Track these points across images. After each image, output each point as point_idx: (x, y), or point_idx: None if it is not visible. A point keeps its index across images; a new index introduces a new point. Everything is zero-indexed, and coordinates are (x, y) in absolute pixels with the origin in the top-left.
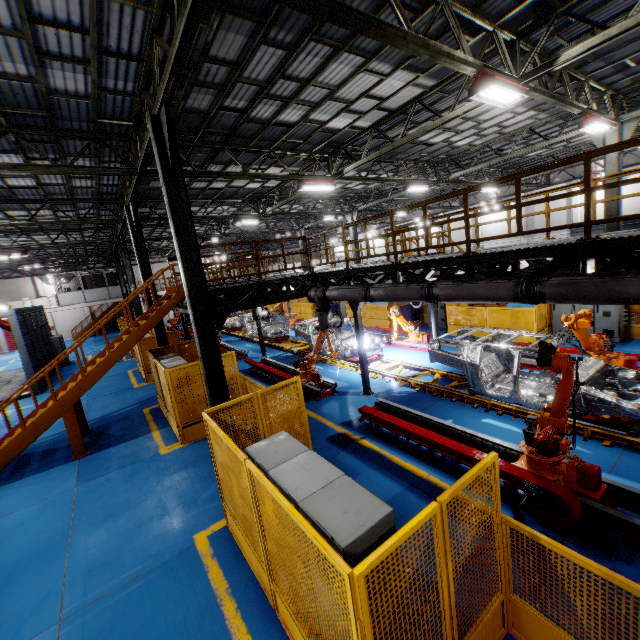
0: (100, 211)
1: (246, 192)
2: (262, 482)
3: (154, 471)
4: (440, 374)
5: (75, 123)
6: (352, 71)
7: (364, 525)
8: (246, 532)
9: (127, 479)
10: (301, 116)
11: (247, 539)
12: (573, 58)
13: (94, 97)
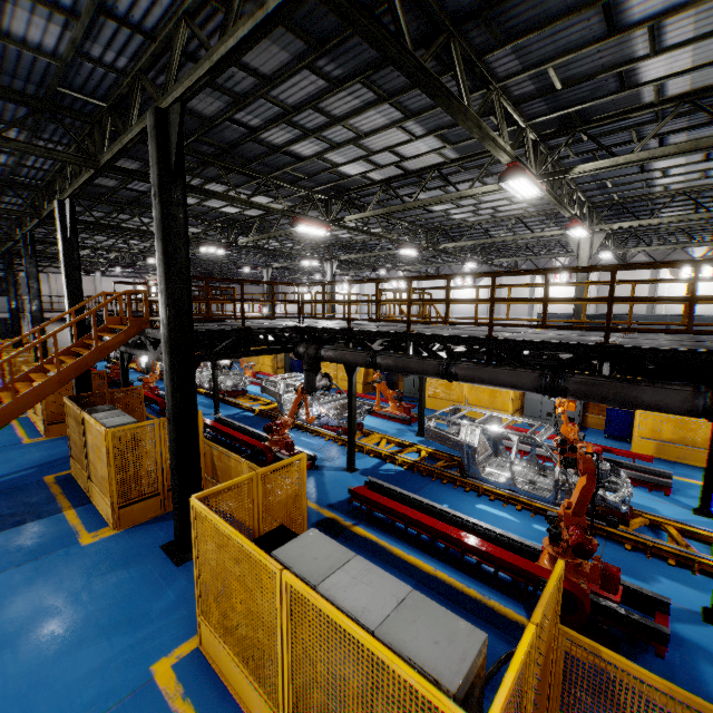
0: (5, 196)
1: (218, 215)
2: (316, 603)
3: (74, 570)
4: (427, 451)
5: (19, 82)
6: (386, 123)
7: (465, 658)
8: (245, 659)
9: (30, 584)
10: (316, 152)
11: (244, 669)
12: (586, 172)
13: (65, 60)
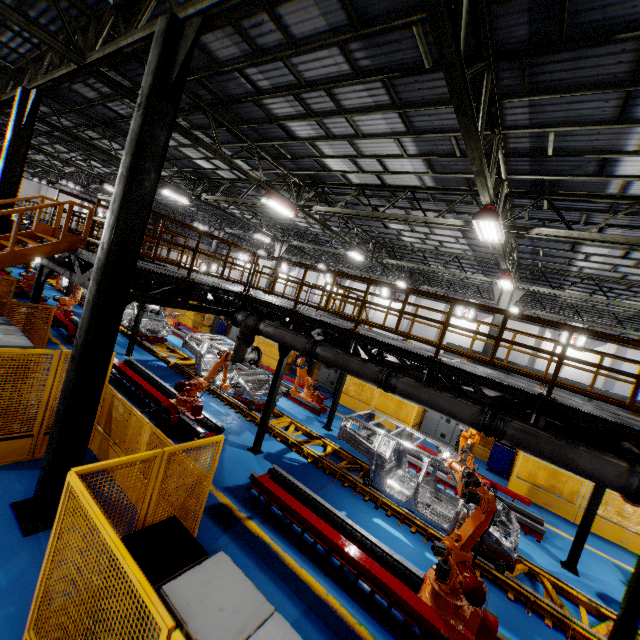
0: None
1: (190, 165)
2: None
3: None
4: (332, 448)
5: None
6: (386, 132)
7: None
8: None
9: None
10: (310, 136)
11: None
12: (543, 235)
13: None
